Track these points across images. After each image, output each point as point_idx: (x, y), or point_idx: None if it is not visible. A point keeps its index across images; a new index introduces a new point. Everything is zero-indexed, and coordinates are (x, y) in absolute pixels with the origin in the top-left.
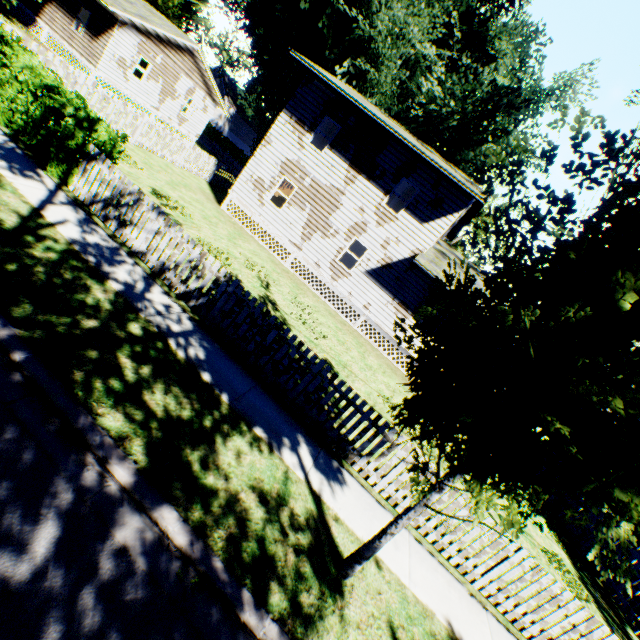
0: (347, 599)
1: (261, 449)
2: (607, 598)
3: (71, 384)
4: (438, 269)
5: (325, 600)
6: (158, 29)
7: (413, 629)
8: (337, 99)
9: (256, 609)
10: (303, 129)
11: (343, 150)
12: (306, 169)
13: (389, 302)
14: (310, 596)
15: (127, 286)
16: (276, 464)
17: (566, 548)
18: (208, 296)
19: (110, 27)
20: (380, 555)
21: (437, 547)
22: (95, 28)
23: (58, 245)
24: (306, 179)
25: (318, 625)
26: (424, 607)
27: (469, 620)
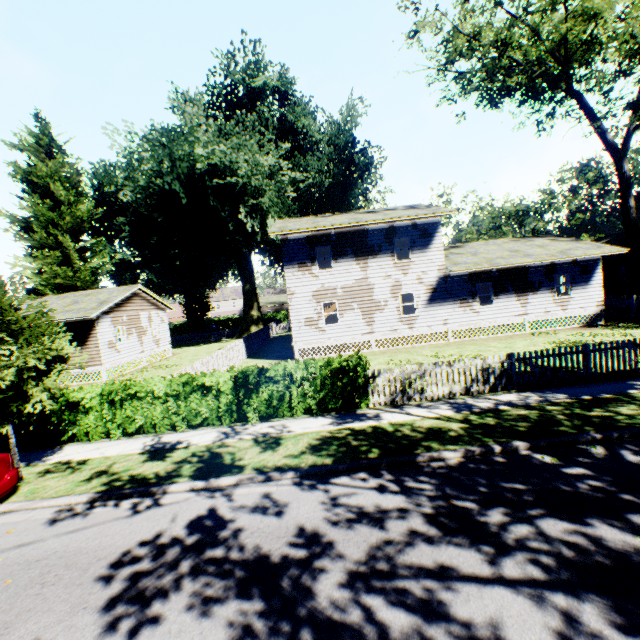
0: None
1: None
2: None
3: (631, 426)
4: (463, 265)
5: None
6: (117, 300)
7: None
8: (312, 233)
9: None
10: (307, 267)
11: (344, 256)
12: (331, 286)
13: (454, 308)
14: None
15: (498, 404)
16: None
17: None
18: (504, 376)
19: (90, 329)
20: None
21: None
22: (77, 340)
23: (471, 416)
24: (337, 291)
25: None
26: None
27: None
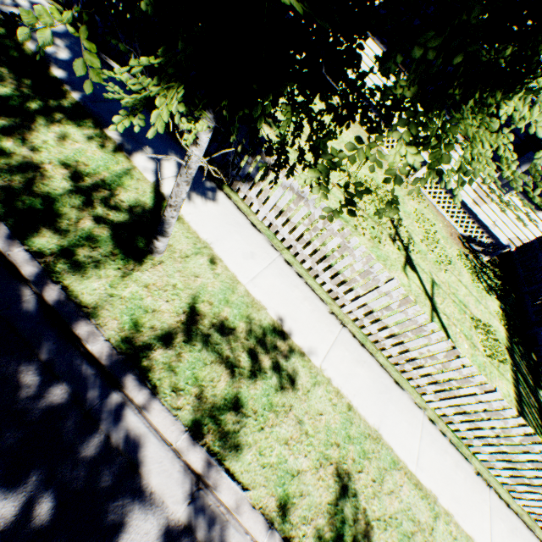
0: (146, 268)
1: (103, 145)
2: (533, 369)
3: None
4: None
5: (113, 260)
6: None
7: (224, 309)
8: None
9: (8, 239)
10: None
11: None
12: None
13: None
14: (93, 252)
15: None
16: (118, 161)
17: (510, 327)
18: None
19: None
20: (222, 257)
21: (312, 274)
22: None
23: None
24: None
25: (89, 271)
26: (254, 302)
27: (312, 326)
